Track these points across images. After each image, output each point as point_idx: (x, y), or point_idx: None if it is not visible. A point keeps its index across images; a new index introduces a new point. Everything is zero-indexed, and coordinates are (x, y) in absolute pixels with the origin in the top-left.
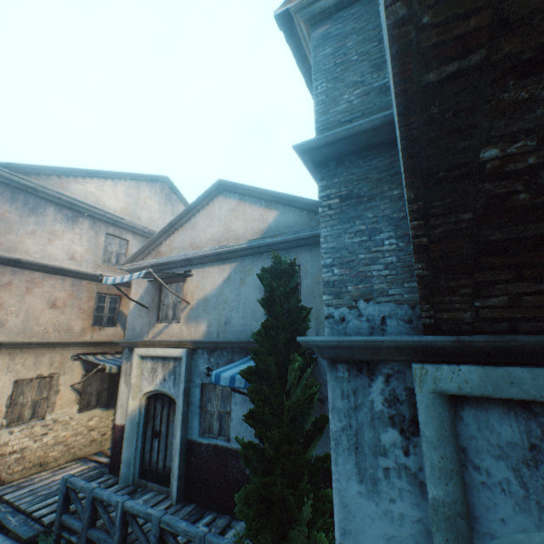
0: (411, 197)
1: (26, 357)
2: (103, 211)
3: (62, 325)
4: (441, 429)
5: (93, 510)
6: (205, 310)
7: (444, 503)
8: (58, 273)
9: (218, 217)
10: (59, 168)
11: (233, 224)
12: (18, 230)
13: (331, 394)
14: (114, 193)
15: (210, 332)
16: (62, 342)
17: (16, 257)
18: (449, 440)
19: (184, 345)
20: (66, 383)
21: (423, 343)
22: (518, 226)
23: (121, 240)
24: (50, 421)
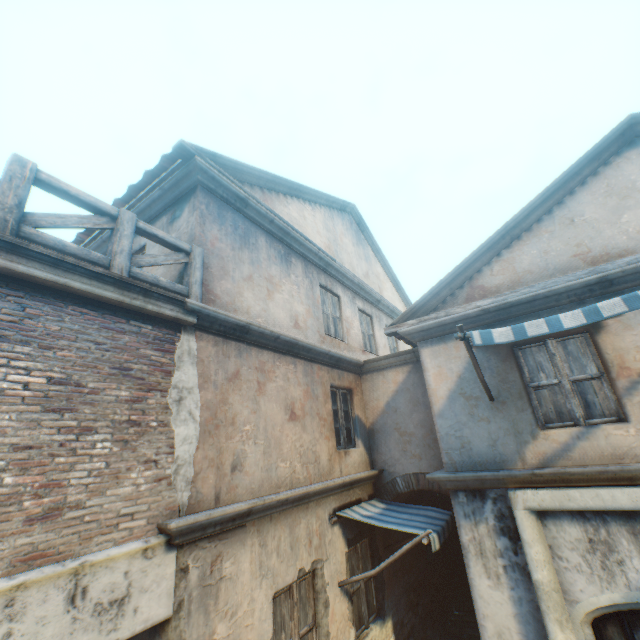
0: None
1: (278, 534)
2: (315, 246)
3: (306, 452)
4: None
5: None
6: None
7: None
8: (286, 351)
9: None
10: (263, 174)
11: None
12: (232, 273)
13: None
14: (314, 223)
15: None
16: (319, 489)
17: (244, 321)
18: None
19: None
20: (332, 580)
21: None
22: None
23: (331, 297)
24: None
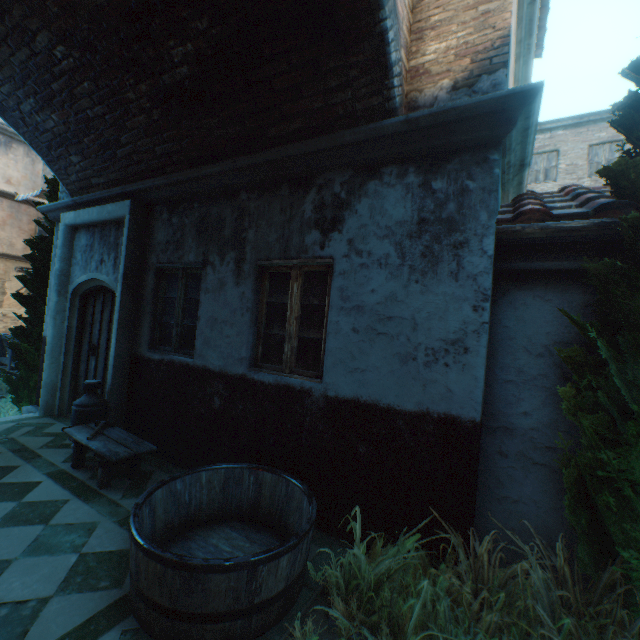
0: (3, 119)
1: None
2: None
3: (4, 240)
4: (65, 242)
5: (3, 347)
6: None
7: (59, 270)
8: None
9: None
10: None
11: None
12: None
13: (55, 240)
14: None
15: None
16: (4, 254)
17: None
18: (68, 247)
19: None
20: (13, 289)
21: (68, 204)
22: (44, 135)
23: None
24: (0, 314)
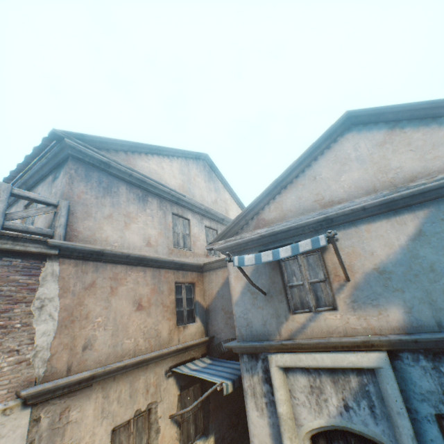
0: None
1: (120, 388)
2: (168, 188)
3: (150, 331)
4: None
5: None
6: (387, 287)
7: None
8: (138, 263)
9: (354, 158)
10: (126, 143)
11: (391, 160)
12: (95, 214)
13: None
14: (171, 170)
15: (416, 321)
16: (155, 355)
17: (99, 248)
18: None
19: (367, 346)
20: (164, 414)
21: None
22: None
23: (183, 220)
24: None
